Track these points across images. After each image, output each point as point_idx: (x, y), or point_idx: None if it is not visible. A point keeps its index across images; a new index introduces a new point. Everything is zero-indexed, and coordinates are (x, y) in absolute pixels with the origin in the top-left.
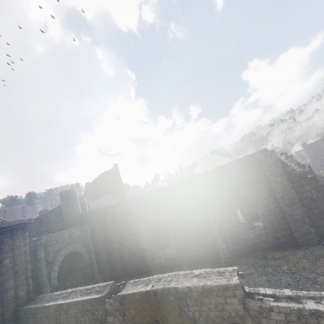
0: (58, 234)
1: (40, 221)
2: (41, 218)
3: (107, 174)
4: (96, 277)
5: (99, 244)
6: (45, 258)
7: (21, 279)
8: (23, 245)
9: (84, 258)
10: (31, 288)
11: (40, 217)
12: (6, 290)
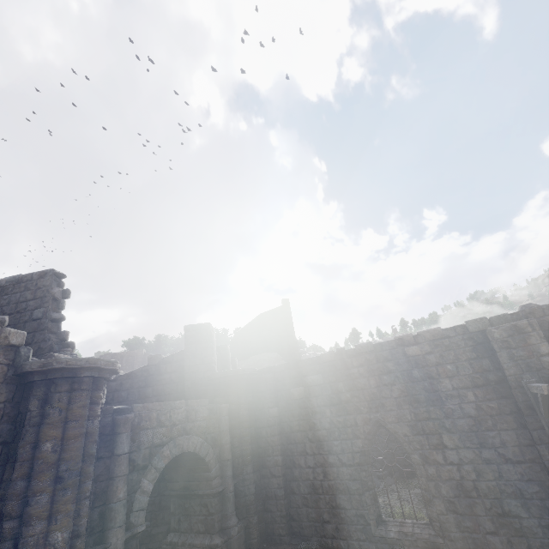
0: (165, 407)
1: (147, 376)
2: (150, 371)
3: (270, 317)
4: (230, 526)
5: (244, 447)
6: (130, 456)
7: (64, 497)
8: (87, 417)
9: (210, 474)
10: (84, 526)
11: (148, 368)
12: (30, 518)
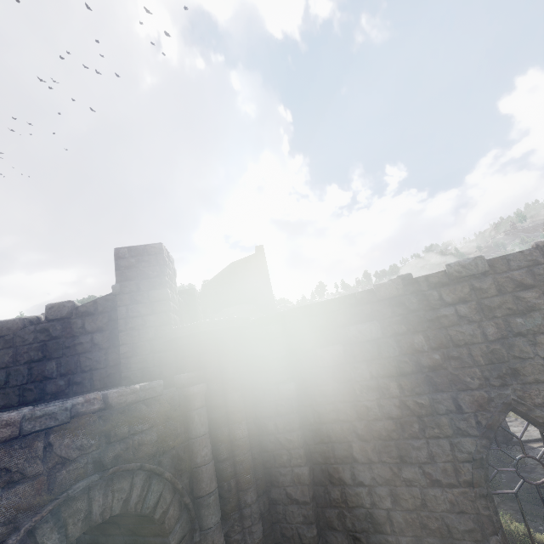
0: (29, 425)
1: (44, 341)
2: (50, 331)
3: (243, 266)
4: None
5: (238, 457)
6: None
7: None
8: None
9: (172, 541)
10: None
11: (46, 325)
12: None
